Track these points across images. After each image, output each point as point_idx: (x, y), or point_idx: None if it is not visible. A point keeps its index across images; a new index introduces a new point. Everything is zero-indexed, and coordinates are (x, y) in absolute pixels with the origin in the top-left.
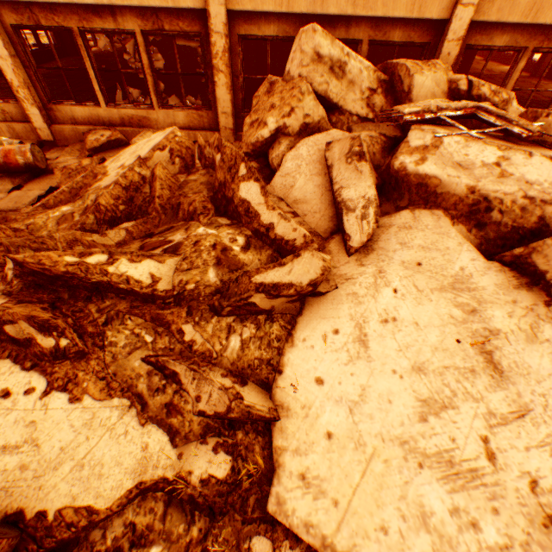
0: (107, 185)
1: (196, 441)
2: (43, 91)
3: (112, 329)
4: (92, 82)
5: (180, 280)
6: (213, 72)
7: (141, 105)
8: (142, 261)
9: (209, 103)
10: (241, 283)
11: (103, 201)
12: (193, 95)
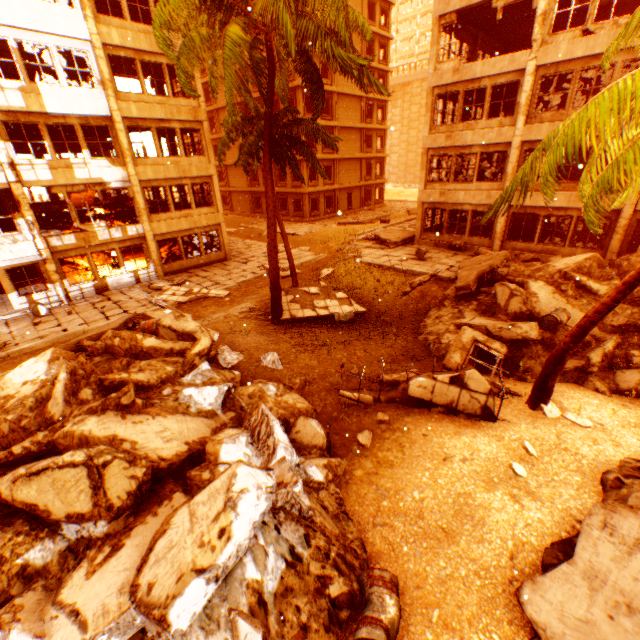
0: (560, 268)
1: (605, 333)
2: (506, 236)
3: (581, 298)
4: (535, 234)
5: (606, 292)
6: (612, 233)
7: (555, 245)
8: (595, 284)
9: (600, 247)
10: (637, 292)
11: (568, 270)
12: (575, 243)
